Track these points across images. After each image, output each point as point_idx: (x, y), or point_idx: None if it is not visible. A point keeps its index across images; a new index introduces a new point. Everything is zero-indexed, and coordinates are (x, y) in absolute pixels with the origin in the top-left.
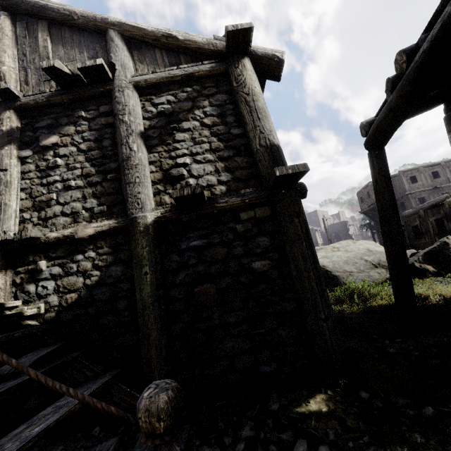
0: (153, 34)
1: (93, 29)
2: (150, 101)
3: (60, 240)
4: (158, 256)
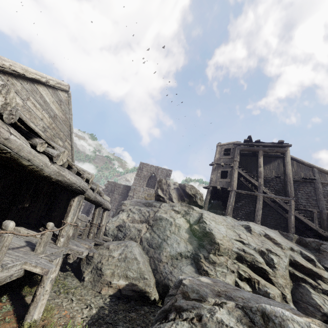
0: (326, 172)
1: (308, 166)
2: (324, 186)
3: (302, 209)
4: (327, 219)
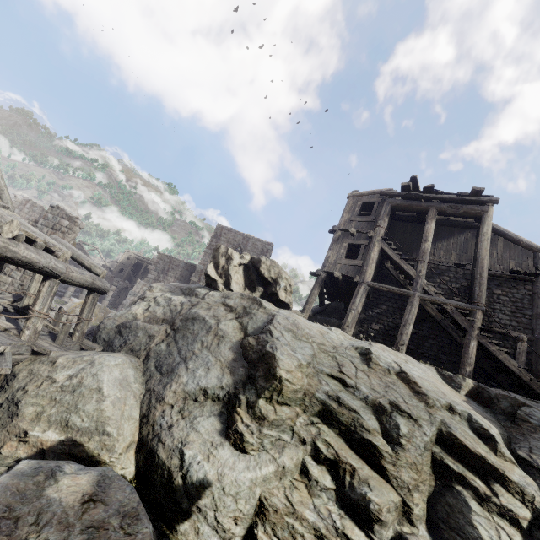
0: None
1: (528, 249)
2: None
3: (499, 332)
4: None
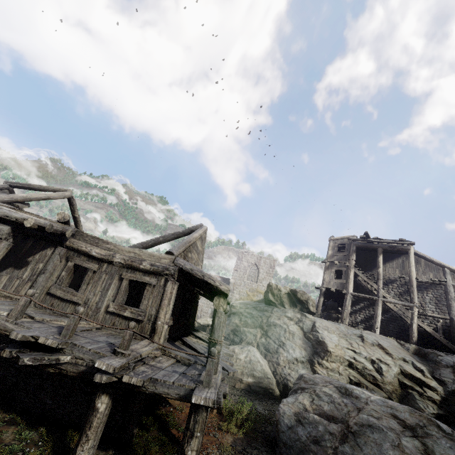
0: None
1: (438, 266)
2: None
3: (430, 316)
4: None
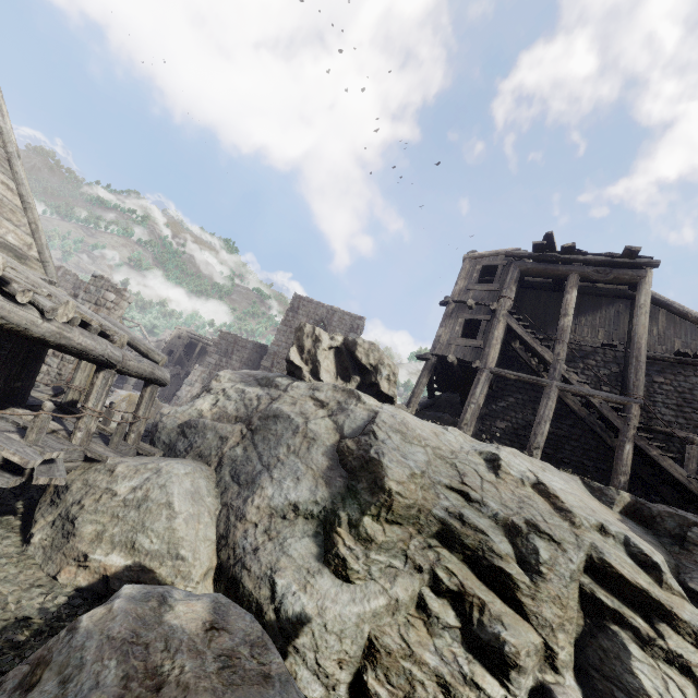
0: None
1: None
2: None
3: (662, 432)
4: None
